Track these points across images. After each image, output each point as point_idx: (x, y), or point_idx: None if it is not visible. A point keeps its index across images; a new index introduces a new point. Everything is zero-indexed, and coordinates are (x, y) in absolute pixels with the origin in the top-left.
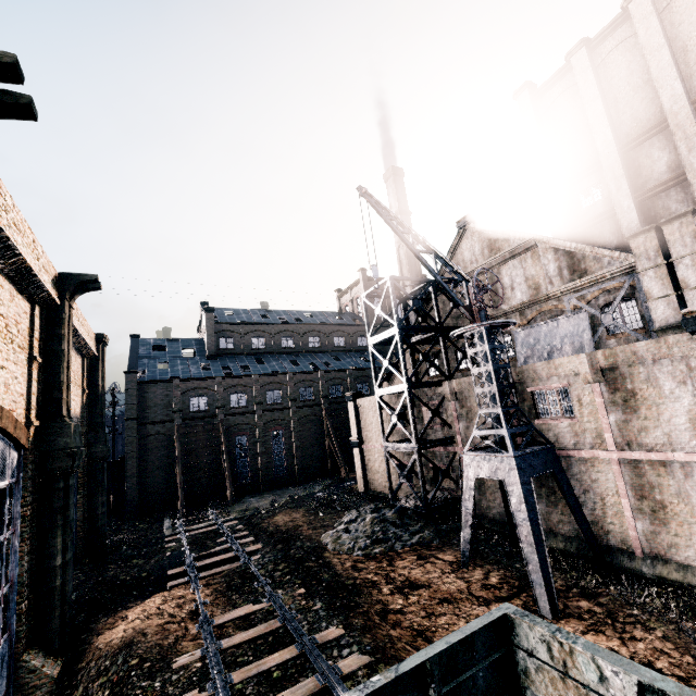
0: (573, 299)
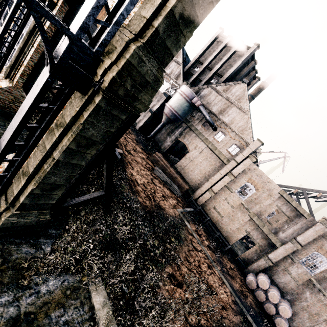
0: (171, 82)
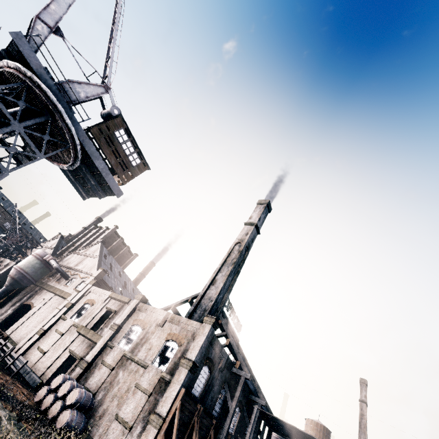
0: None
